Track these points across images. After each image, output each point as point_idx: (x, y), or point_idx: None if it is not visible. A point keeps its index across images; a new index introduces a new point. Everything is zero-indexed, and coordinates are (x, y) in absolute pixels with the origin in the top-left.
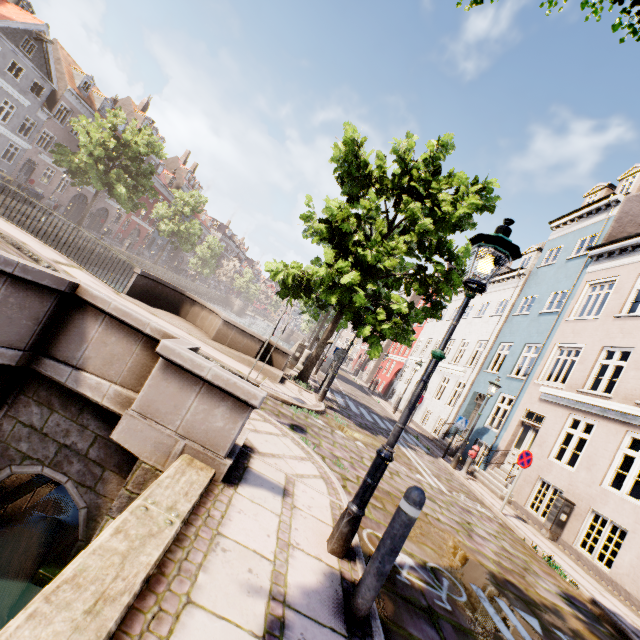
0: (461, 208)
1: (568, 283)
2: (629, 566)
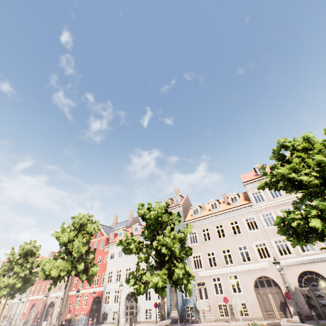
0: (190, 228)
1: None
2: (251, 311)
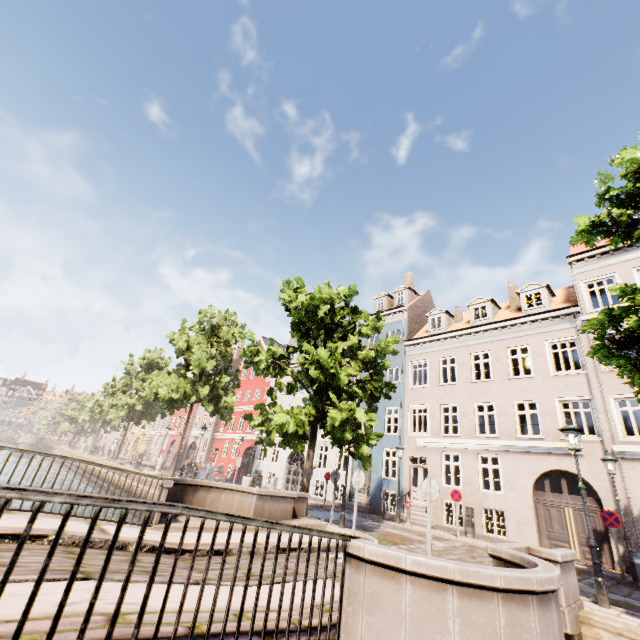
0: (392, 344)
1: (397, 362)
2: (514, 529)
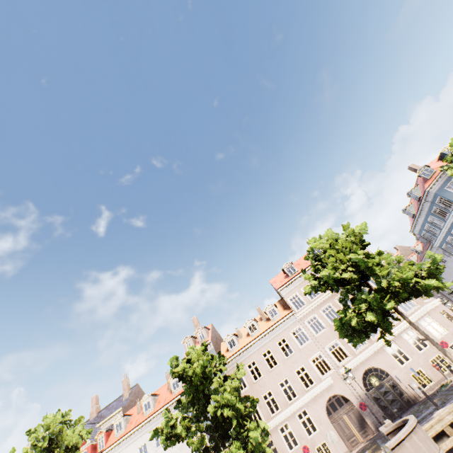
0: (242, 369)
1: None
2: (334, 448)
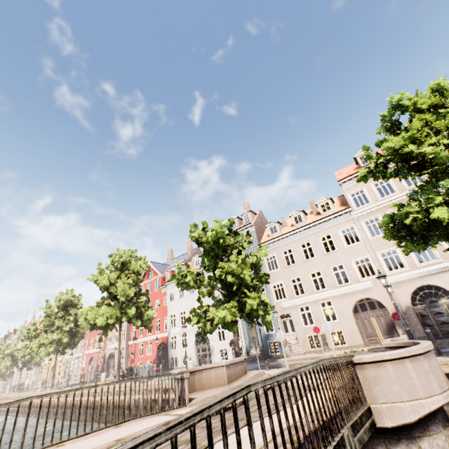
0: (264, 250)
1: None
2: (349, 338)
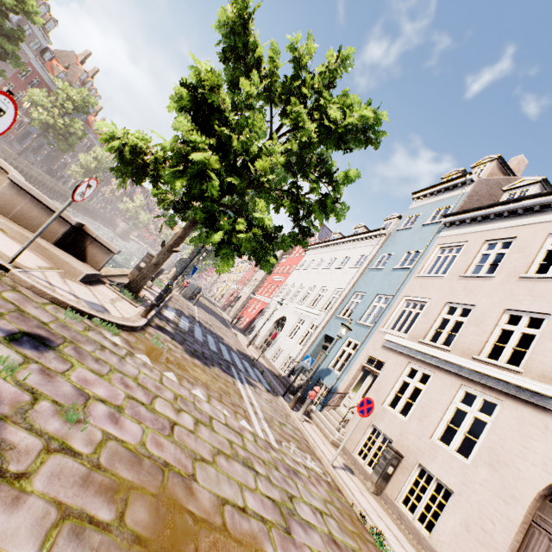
0: (351, 117)
1: (422, 245)
2: (451, 534)
